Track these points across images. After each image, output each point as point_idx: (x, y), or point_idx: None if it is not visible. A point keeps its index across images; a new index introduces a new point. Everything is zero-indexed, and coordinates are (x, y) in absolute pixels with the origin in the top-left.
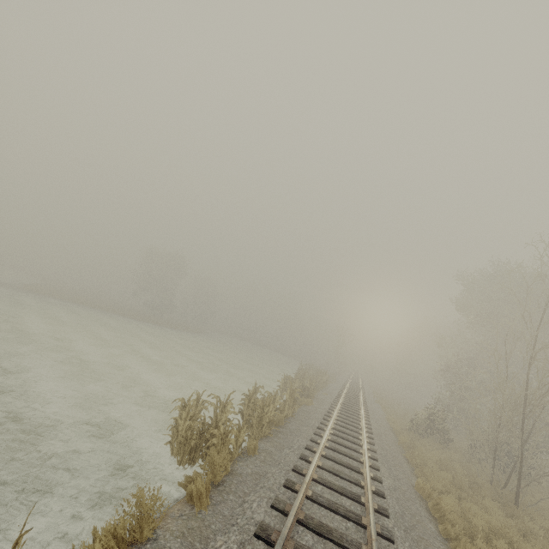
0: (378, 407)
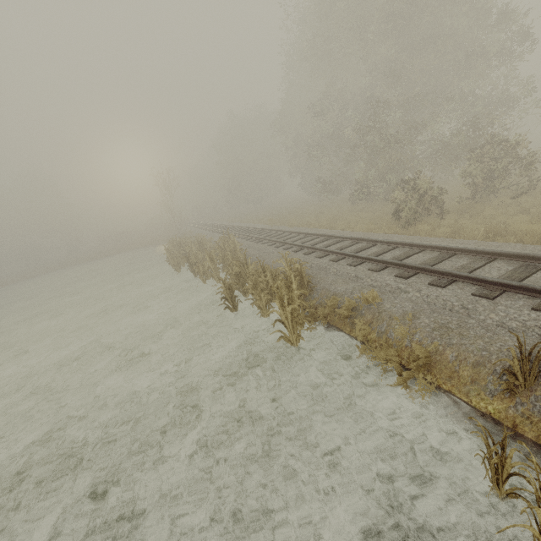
0: (313, 229)
